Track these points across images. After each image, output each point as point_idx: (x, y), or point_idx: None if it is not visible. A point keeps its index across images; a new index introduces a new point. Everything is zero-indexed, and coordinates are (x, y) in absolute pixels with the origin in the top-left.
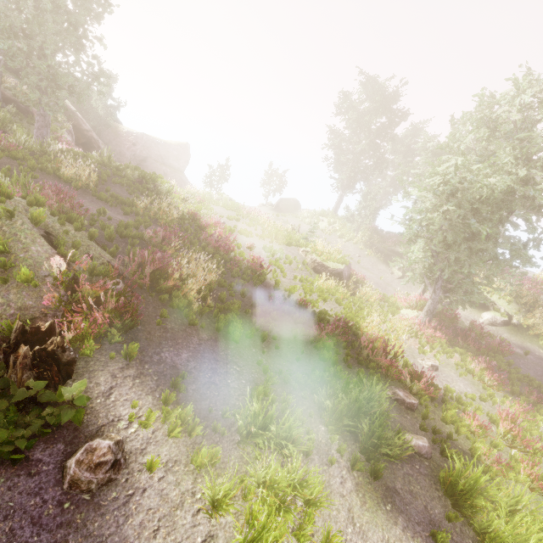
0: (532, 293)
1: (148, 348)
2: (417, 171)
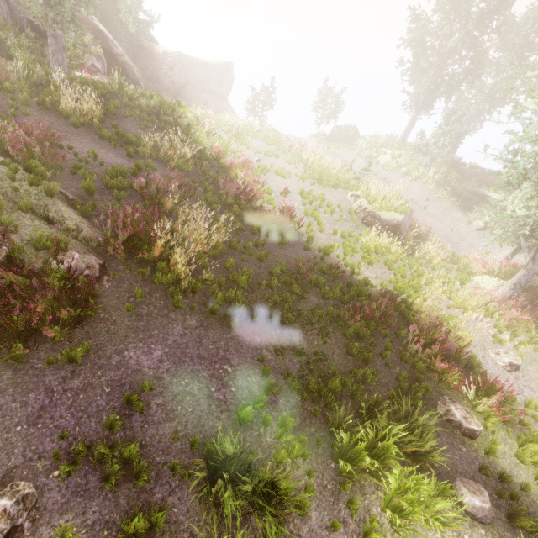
0: None
1: (108, 344)
2: (537, 73)
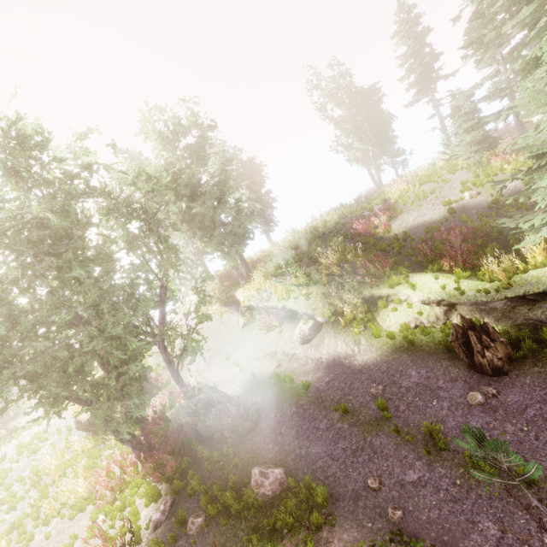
0: (329, 262)
1: None
2: None
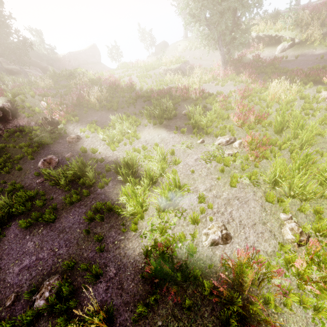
0: (309, 14)
1: (83, 119)
2: None
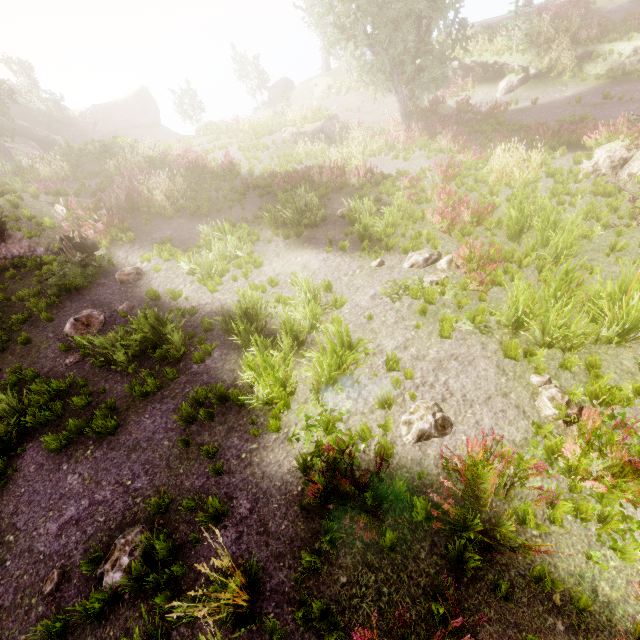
0: (551, 22)
1: (143, 237)
2: None
